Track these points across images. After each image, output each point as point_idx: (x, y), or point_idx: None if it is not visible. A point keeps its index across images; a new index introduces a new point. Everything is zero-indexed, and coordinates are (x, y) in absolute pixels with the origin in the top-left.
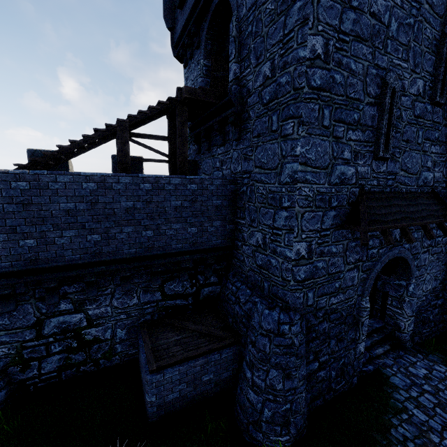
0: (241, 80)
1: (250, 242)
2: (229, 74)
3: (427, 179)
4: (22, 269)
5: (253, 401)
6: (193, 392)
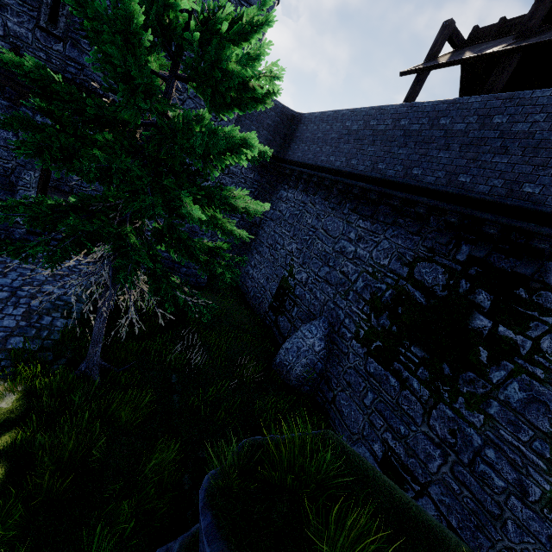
0: None
1: None
2: None
3: None
4: None
5: None
6: None
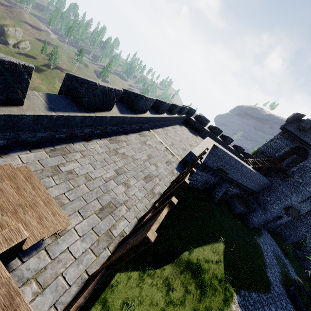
0: (293, 172)
1: (265, 197)
2: (292, 168)
3: (301, 208)
4: (240, 183)
5: (250, 220)
6: (239, 212)
